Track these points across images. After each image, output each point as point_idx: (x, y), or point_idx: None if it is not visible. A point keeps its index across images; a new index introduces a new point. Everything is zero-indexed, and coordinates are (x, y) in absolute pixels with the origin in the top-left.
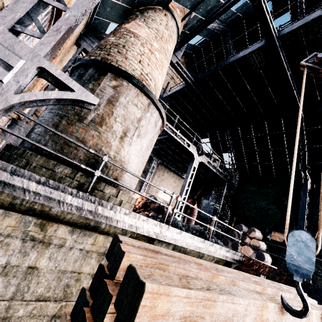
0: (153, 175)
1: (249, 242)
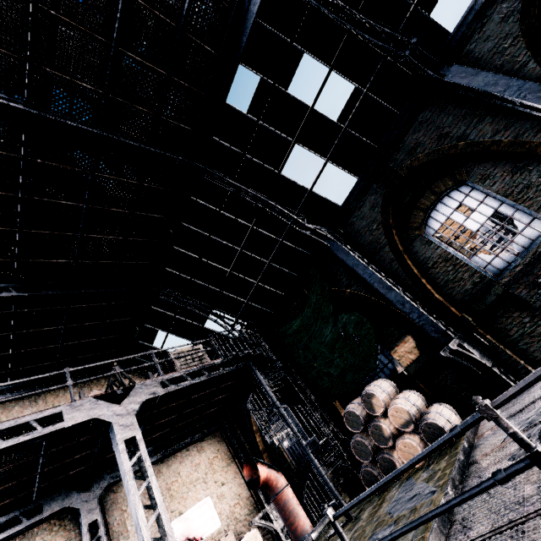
0: (121, 534)
1: (393, 425)
